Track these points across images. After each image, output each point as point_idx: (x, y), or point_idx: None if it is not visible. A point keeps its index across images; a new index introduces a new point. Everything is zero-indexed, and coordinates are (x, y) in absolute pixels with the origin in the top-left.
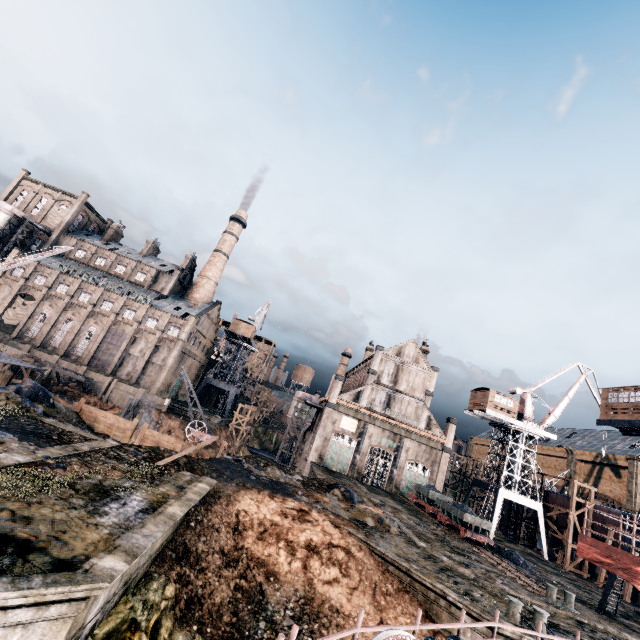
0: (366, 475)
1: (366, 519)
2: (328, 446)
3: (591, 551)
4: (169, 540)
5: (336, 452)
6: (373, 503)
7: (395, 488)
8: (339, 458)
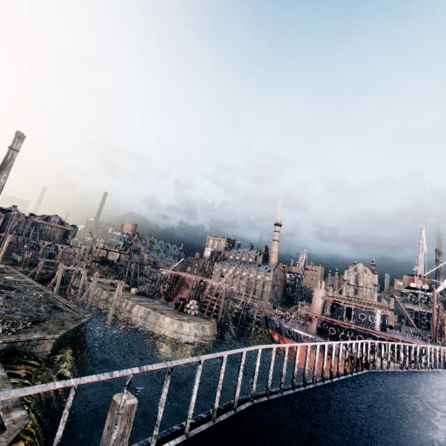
0: None
1: None
2: None
3: None
4: None
5: None
6: None
7: None
8: None
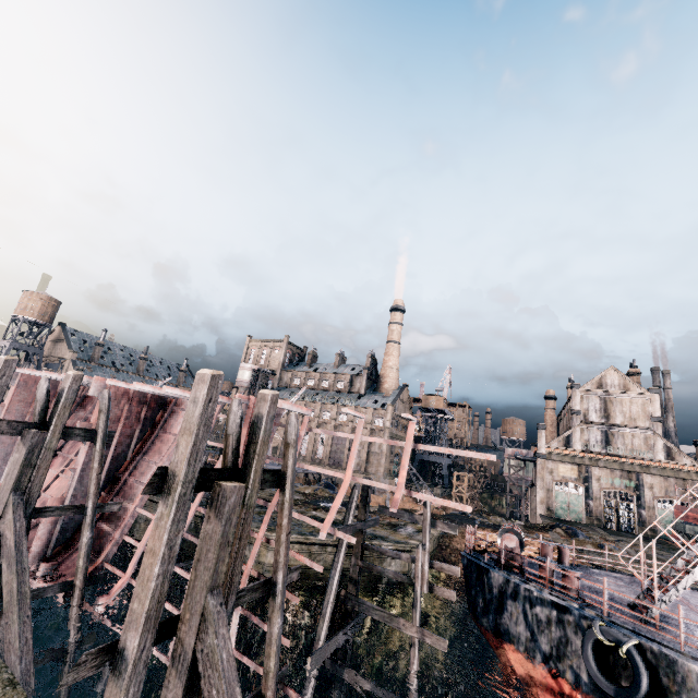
0: (608, 521)
1: (585, 545)
2: (553, 497)
3: (677, 513)
4: (433, 553)
5: (564, 501)
6: (605, 539)
7: (650, 531)
8: (570, 507)
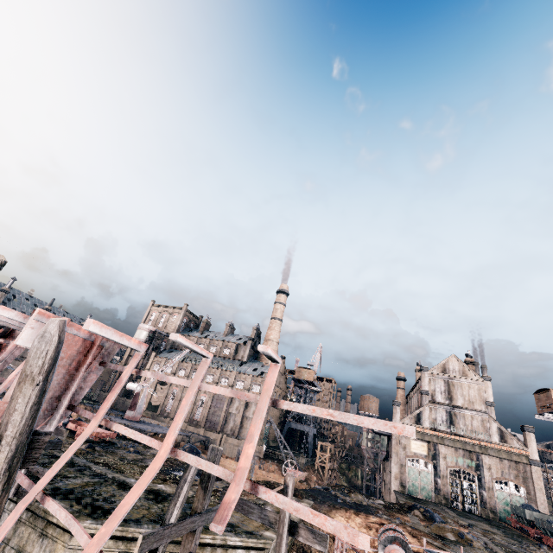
0: (454, 500)
1: (446, 534)
2: (406, 472)
3: None
4: (292, 542)
5: (416, 478)
6: (459, 524)
7: (491, 513)
8: (420, 484)
